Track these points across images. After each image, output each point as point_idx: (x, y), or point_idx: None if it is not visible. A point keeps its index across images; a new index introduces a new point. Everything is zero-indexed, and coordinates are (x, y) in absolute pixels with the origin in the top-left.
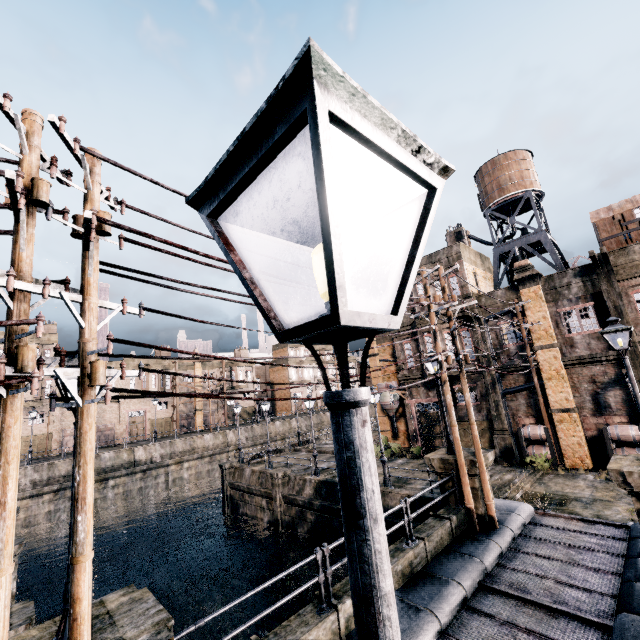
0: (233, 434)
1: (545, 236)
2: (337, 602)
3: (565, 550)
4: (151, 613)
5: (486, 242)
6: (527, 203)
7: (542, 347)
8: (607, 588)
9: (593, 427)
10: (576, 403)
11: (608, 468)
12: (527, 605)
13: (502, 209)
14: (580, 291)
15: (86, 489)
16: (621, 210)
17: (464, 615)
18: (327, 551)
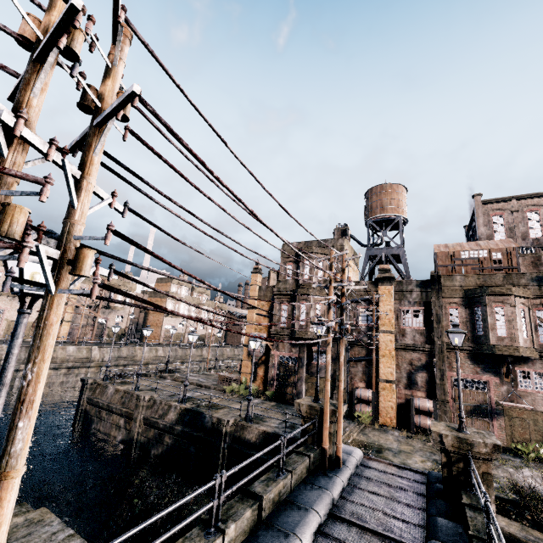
0: (98, 351)
1: (403, 252)
2: (224, 526)
3: (387, 488)
4: (60, 538)
5: (361, 243)
6: (395, 224)
7: (384, 331)
8: (418, 520)
9: (403, 397)
10: (396, 377)
11: (432, 430)
12: (366, 532)
13: (378, 223)
14: (418, 297)
15: (36, 391)
16: (454, 249)
17: (320, 540)
18: (224, 478)
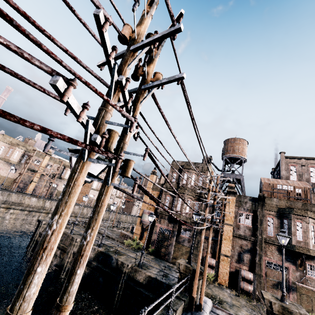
0: (49, 203)
1: (243, 178)
2: None
3: None
4: None
5: (218, 169)
6: (239, 161)
7: (227, 224)
8: None
9: (234, 267)
10: (231, 254)
11: (265, 297)
12: None
13: (229, 159)
14: (249, 207)
15: (90, 248)
16: (273, 182)
17: None
18: (146, 312)
